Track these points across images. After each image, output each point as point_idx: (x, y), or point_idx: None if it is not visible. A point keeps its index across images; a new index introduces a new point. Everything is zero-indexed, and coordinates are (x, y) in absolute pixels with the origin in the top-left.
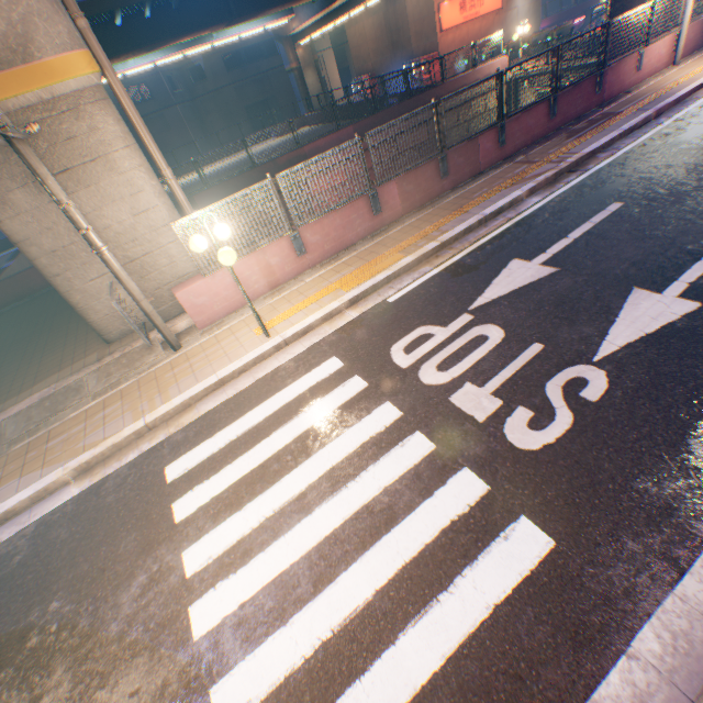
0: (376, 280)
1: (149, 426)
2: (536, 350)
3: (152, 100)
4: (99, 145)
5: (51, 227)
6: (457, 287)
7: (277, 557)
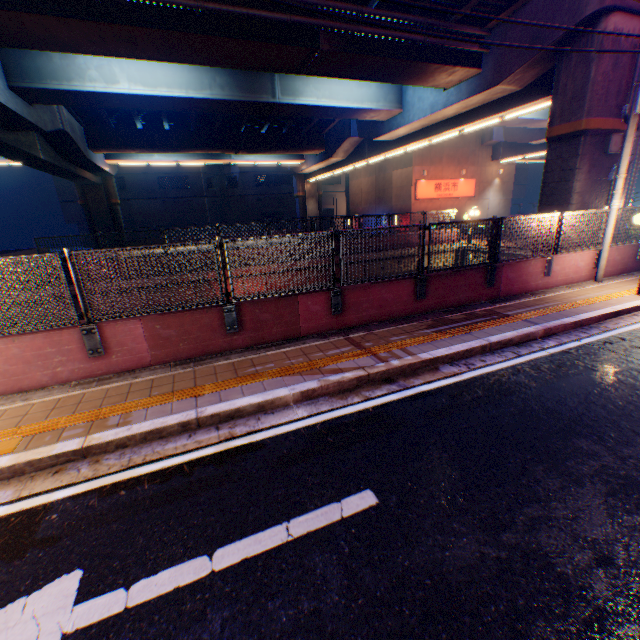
0: None
1: None
2: None
3: (188, 189)
4: None
5: None
6: None
7: None
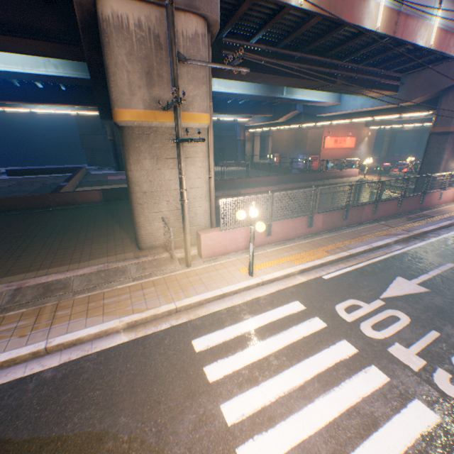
0: (314, 263)
1: (177, 309)
2: (435, 335)
3: None
4: (193, 152)
5: (151, 180)
6: (367, 282)
7: (296, 427)
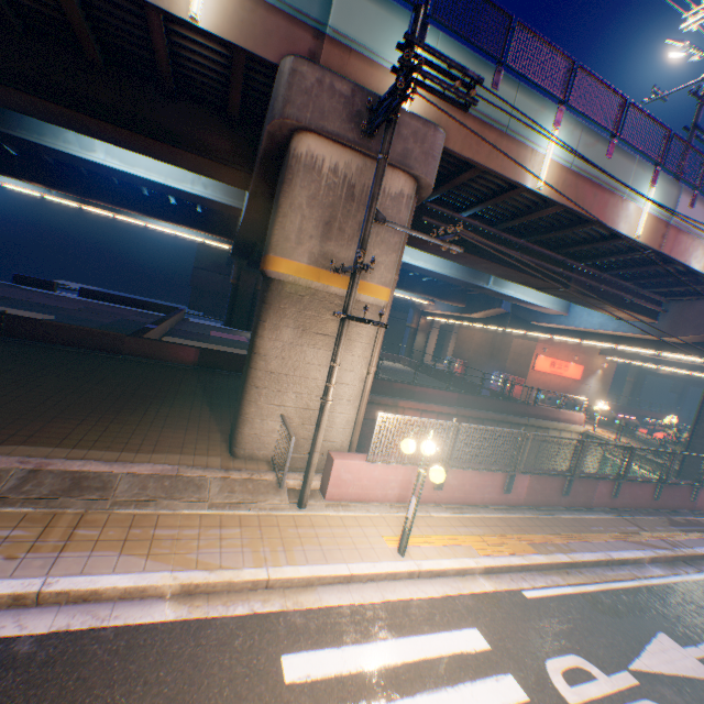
0: (511, 560)
1: (268, 582)
2: None
3: None
4: (355, 333)
5: (285, 357)
6: (603, 625)
7: None
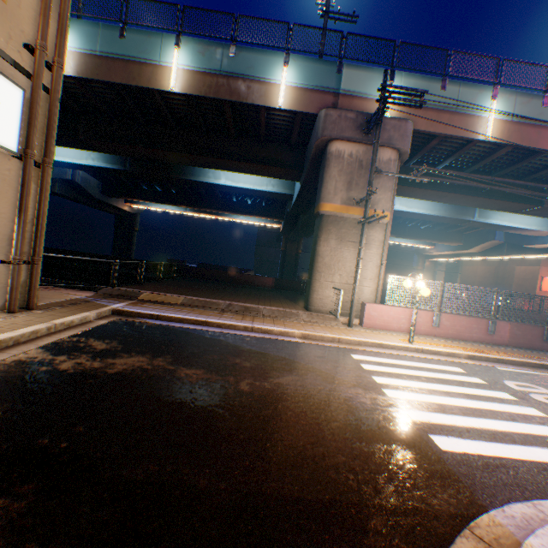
0: (488, 355)
1: (339, 339)
2: None
3: None
4: (370, 239)
5: (331, 255)
6: None
7: (434, 398)
